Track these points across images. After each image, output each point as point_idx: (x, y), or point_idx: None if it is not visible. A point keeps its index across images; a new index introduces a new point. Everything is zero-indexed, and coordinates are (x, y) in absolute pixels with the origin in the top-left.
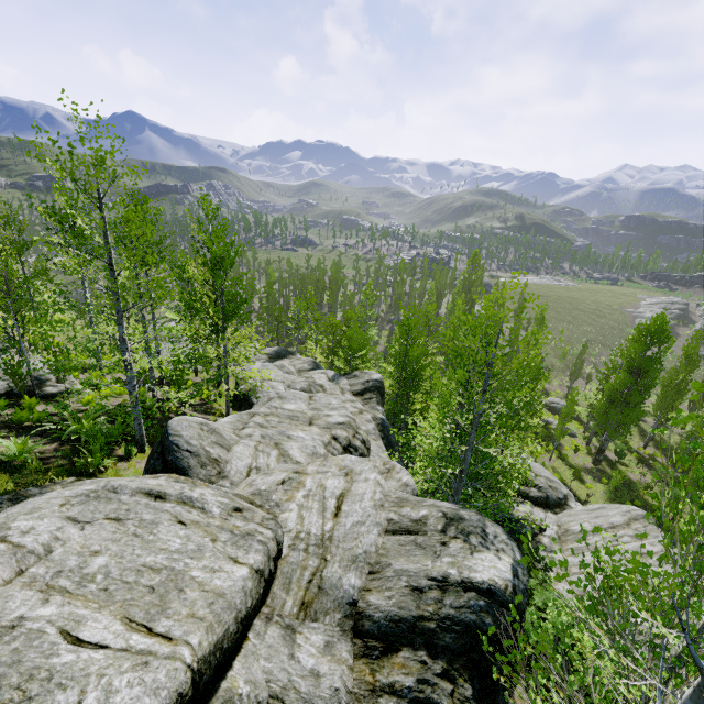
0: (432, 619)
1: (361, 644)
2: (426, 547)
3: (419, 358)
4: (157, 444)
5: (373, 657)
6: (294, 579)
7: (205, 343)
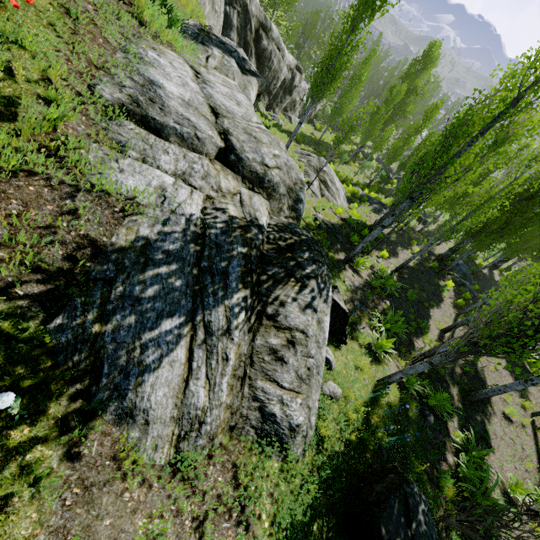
0: None
1: None
2: None
3: None
4: None
5: None
6: None
7: None
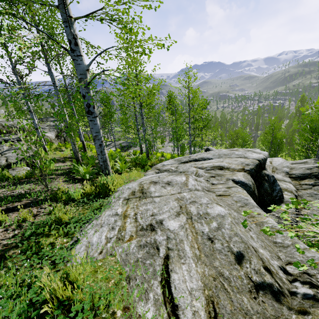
0: (316, 173)
1: (292, 179)
2: (309, 164)
3: (281, 138)
4: None
5: (297, 180)
6: (267, 168)
7: (195, 137)
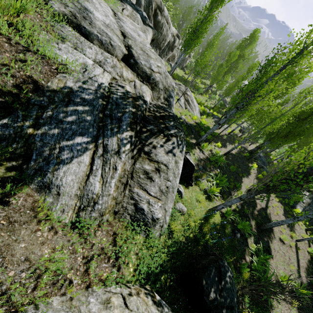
0: None
1: None
2: None
3: None
4: None
5: None
6: None
7: None
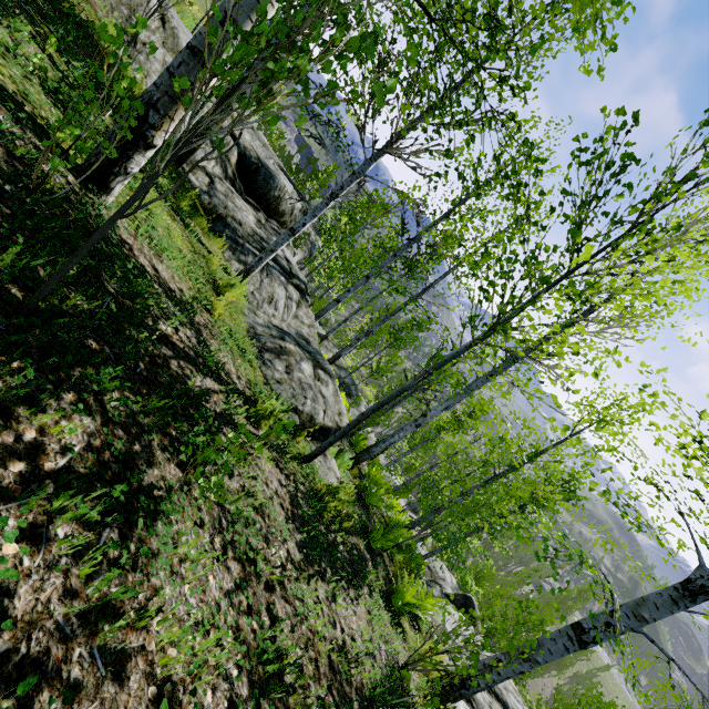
0: None
1: None
2: None
3: None
4: (460, 603)
5: None
6: None
7: None
